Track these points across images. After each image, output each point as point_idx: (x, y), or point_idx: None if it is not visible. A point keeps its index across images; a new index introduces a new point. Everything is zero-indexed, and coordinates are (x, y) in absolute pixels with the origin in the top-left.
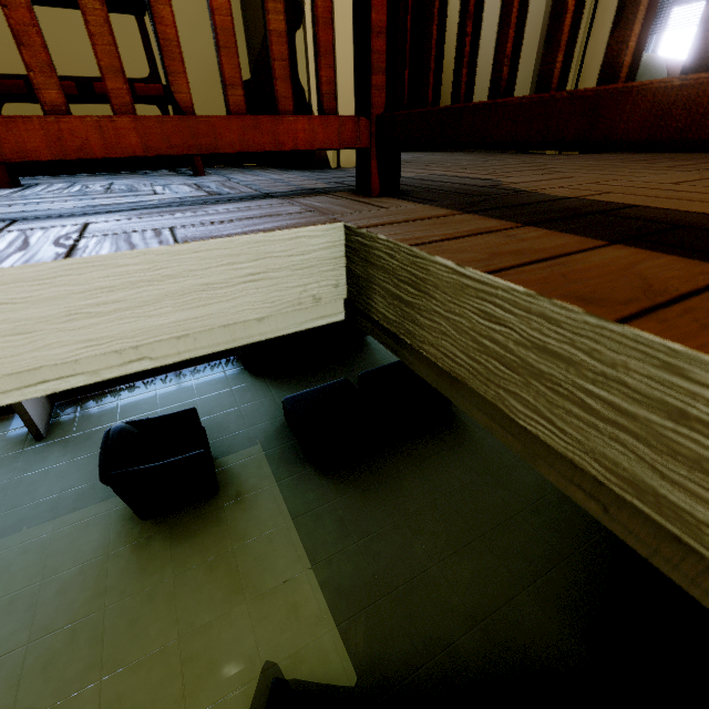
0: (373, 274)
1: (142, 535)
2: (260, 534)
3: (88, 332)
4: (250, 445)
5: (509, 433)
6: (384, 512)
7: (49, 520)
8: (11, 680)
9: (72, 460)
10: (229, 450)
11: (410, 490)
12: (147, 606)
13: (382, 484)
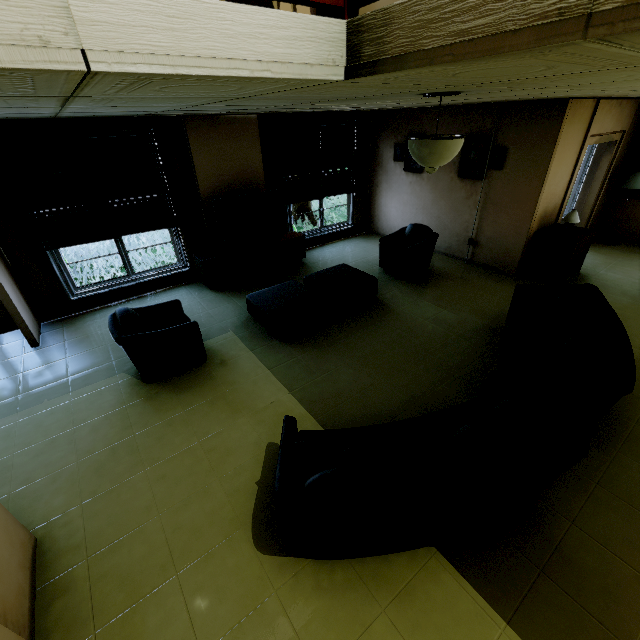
0: (363, 37)
1: (150, 392)
2: (246, 381)
3: (254, 47)
4: (224, 333)
5: (424, 60)
6: (338, 358)
7: (65, 393)
8: (72, 481)
9: (71, 356)
10: (207, 337)
11: (354, 344)
12: (168, 429)
13: (333, 344)
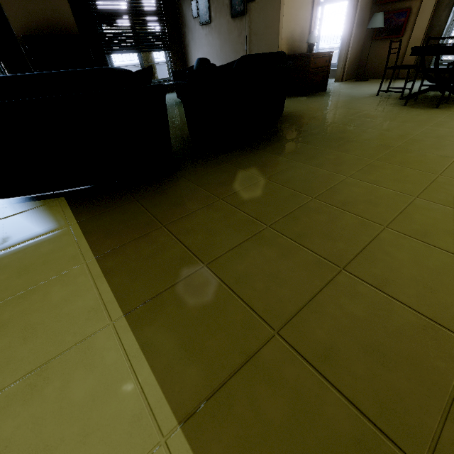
0: None
1: None
2: None
3: None
4: None
5: None
6: None
7: None
8: None
9: None
10: None
11: None
12: None
13: None
